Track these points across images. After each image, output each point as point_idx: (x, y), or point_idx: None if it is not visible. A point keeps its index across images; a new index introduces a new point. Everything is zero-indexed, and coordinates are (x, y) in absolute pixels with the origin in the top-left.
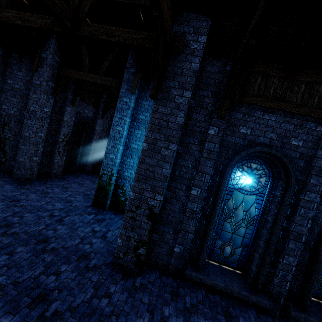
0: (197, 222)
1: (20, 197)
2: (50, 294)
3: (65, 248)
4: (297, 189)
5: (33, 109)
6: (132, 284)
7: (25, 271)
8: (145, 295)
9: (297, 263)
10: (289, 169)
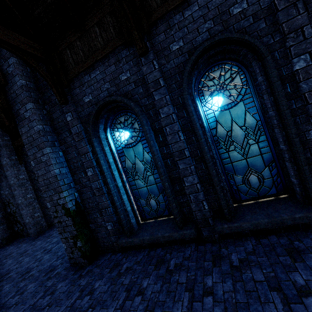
0: (108, 195)
1: (29, 249)
2: (8, 310)
3: (40, 271)
4: (153, 114)
5: (13, 182)
6: (79, 274)
7: (0, 301)
8: (85, 279)
9: (199, 178)
10: (127, 104)
